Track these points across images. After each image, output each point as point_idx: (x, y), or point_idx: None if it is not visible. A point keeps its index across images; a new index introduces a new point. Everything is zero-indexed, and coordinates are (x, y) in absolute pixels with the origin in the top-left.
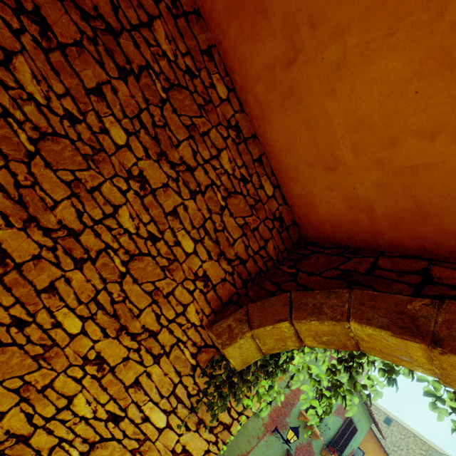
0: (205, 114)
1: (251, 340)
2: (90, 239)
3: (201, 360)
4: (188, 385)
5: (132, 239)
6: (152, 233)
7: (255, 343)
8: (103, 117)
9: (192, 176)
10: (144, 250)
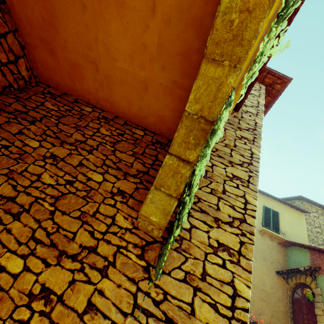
0: (83, 119)
1: (157, 191)
2: (24, 198)
3: (150, 259)
4: (149, 291)
5: (54, 188)
6: (68, 180)
7: (162, 192)
8: (24, 140)
9: (85, 144)
10: (65, 191)
